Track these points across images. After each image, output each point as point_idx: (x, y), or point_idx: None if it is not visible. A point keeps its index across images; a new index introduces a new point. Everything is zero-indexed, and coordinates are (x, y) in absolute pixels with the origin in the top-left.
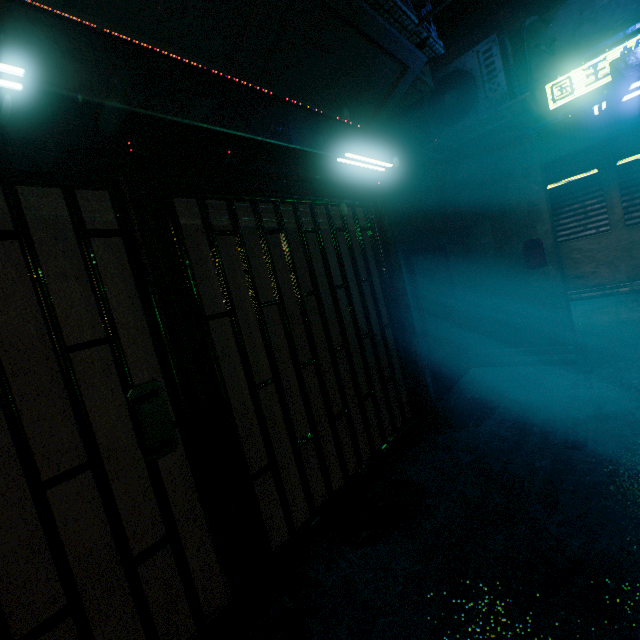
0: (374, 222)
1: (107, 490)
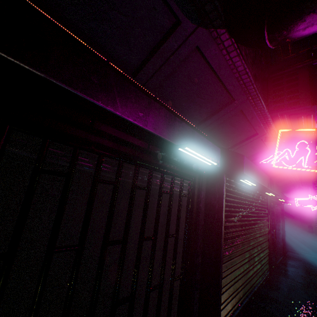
0: (282, 211)
1: (273, 240)
